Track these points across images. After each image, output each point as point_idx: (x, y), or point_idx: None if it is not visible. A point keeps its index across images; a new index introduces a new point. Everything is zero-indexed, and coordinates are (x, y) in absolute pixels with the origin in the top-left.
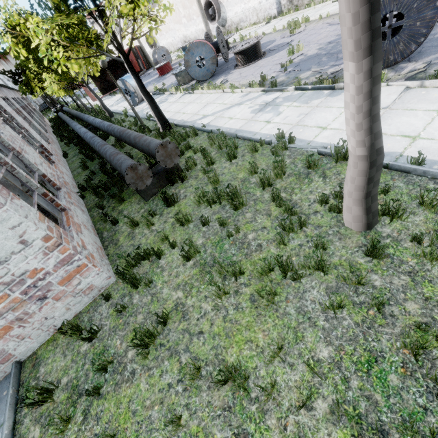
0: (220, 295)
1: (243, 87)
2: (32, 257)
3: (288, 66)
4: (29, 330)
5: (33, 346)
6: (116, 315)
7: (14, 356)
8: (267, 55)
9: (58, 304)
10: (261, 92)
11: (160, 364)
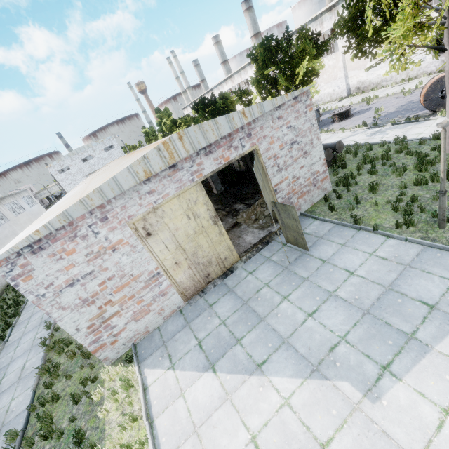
0: (399, 176)
1: (351, 129)
2: (319, 165)
3: (378, 117)
4: (307, 199)
5: (305, 208)
6: (345, 194)
7: (300, 209)
8: (355, 115)
9: (316, 191)
10: (366, 129)
11: (382, 193)
